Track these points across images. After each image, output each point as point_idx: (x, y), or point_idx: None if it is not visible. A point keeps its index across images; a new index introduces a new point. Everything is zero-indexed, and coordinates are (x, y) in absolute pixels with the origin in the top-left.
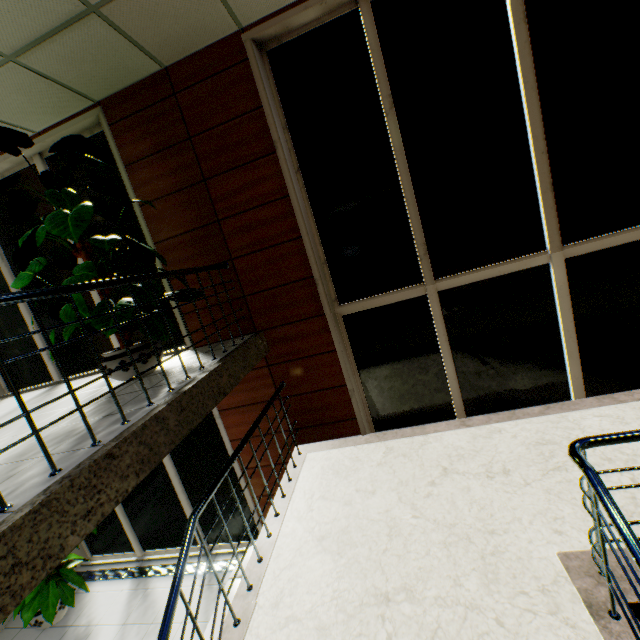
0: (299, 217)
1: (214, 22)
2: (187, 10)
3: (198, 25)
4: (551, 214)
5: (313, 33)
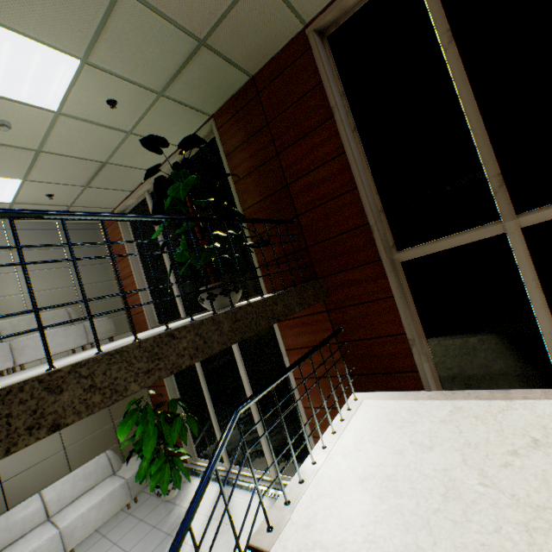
0: (354, 169)
1: (283, 26)
2: (262, 23)
3: (272, 33)
4: None
5: (367, 5)
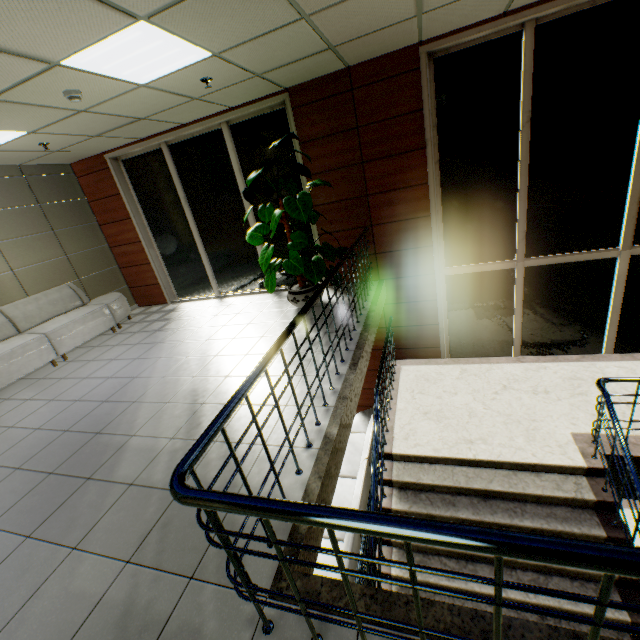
0: (432, 201)
1: (403, 42)
2: (391, 39)
3: (391, 45)
4: (631, 222)
5: (477, 47)
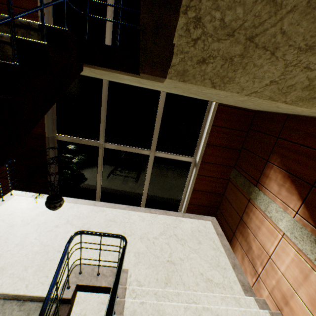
0: None
1: None
2: None
3: None
4: None
5: None
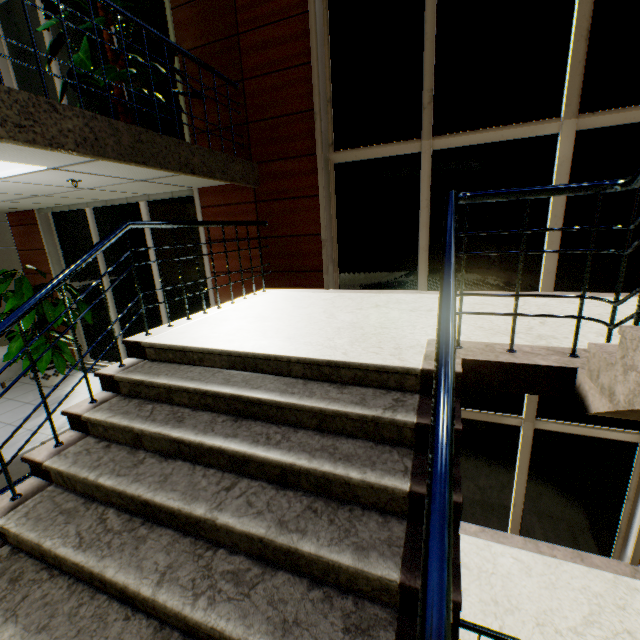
0: (313, 38)
1: None
2: None
3: None
4: (577, 70)
5: None
